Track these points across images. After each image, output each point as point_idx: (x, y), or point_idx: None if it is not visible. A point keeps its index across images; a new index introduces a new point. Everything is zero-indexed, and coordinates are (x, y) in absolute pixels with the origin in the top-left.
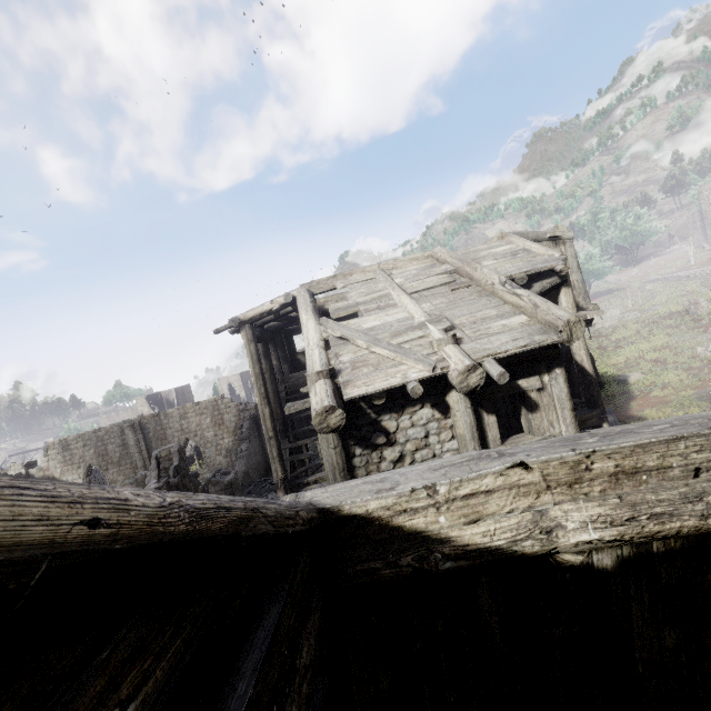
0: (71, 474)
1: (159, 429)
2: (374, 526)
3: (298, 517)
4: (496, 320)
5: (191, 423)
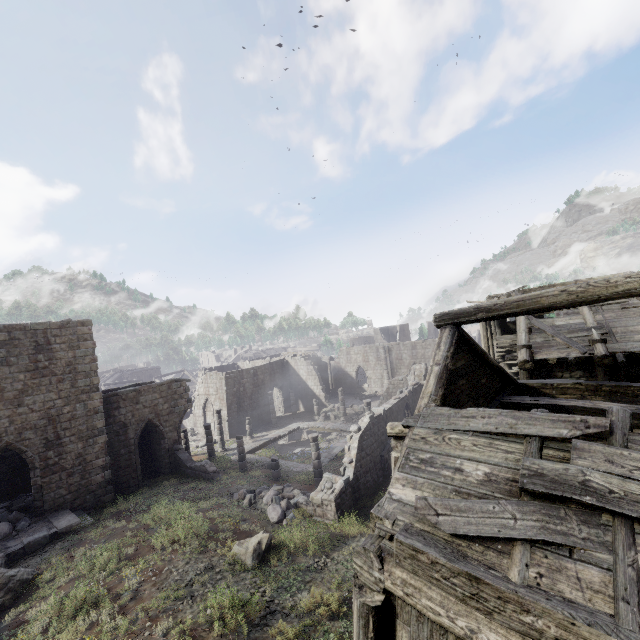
0: (349, 368)
1: (398, 353)
2: (534, 390)
3: (515, 380)
4: (639, 333)
5: (418, 353)
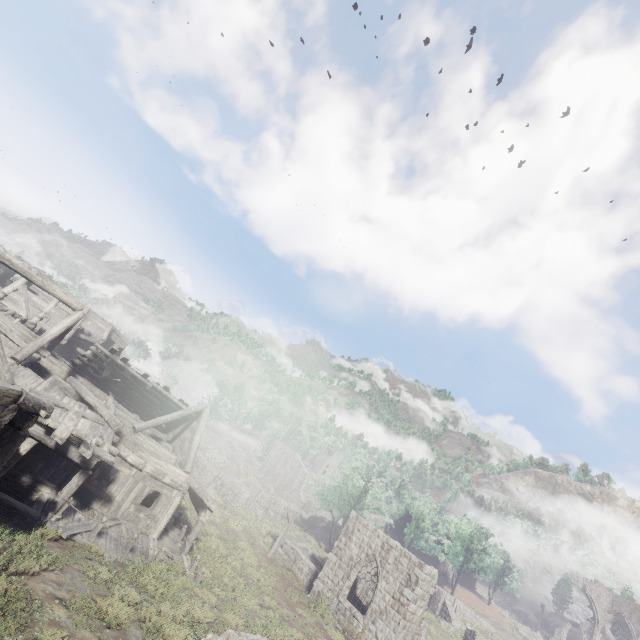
0: None
1: None
2: None
3: None
4: None
5: None
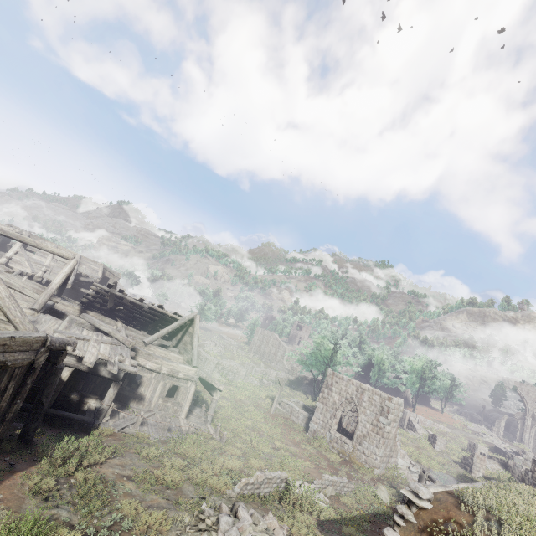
0: None
1: None
2: None
3: None
4: None
5: None
